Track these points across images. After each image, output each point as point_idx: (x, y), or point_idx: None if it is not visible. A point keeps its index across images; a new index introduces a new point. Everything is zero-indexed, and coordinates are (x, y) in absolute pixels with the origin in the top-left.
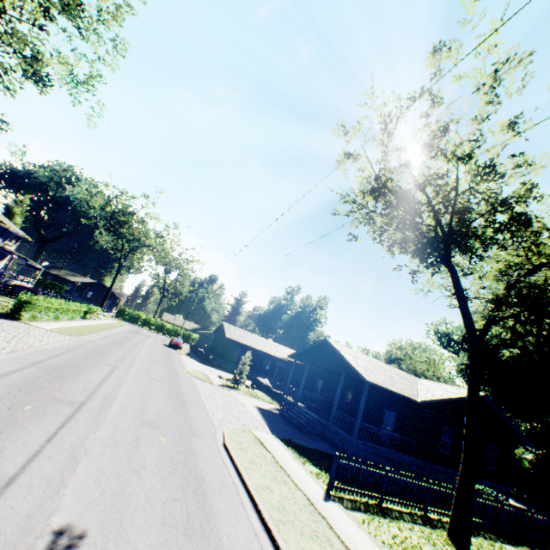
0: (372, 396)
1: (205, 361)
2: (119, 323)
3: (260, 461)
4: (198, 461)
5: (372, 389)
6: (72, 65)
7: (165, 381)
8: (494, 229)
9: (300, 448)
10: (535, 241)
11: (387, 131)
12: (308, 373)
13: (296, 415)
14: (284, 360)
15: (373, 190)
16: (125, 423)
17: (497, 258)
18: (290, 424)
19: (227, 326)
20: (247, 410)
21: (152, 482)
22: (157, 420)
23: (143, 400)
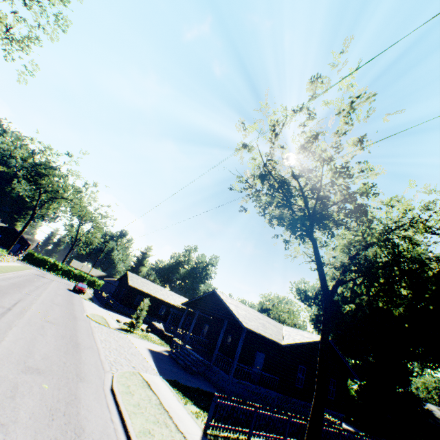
0: (247, 340)
1: (106, 306)
2: (25, 266)
3: (146, 404)
4: (81, 409)
5: (248, 334)
6: (10, 25)
7: (61, 324)
8: (345, 214)
9: (184, 388)
10: (369, 226)
11: (274, 133)
12: (197, 319)
13: (184, 357)
14: (178, 307)
15: (261, 175)
16: (5, 369)
17: (343, 236)
18: (177, 365)
19: (131, 275)
20: (140, 352)
21: (21, 438)
22: (44, 365)
23: (33, 343)
